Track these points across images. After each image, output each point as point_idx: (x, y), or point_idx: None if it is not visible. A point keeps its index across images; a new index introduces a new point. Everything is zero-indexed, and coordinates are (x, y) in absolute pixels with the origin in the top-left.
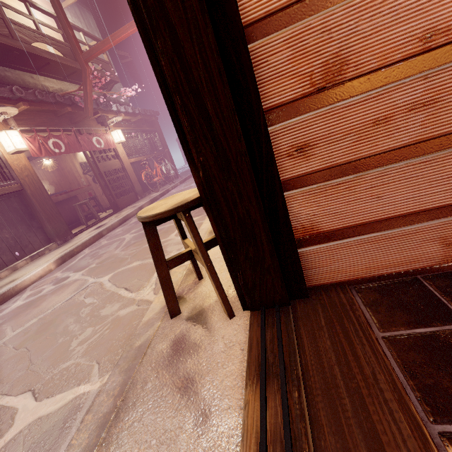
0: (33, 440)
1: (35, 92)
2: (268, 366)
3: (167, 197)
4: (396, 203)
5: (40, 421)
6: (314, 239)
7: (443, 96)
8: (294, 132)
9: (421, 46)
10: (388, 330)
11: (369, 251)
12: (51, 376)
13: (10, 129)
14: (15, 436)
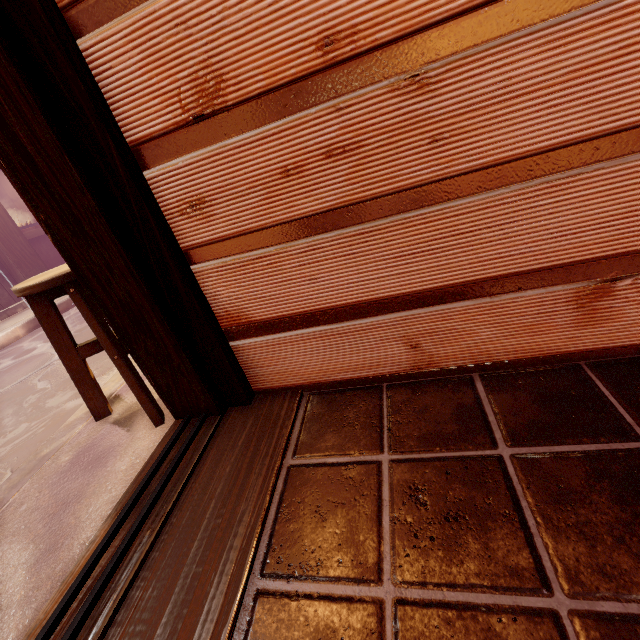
0: None
1: None
2: (144, 496)
3: None
4: (338, 289)
5: None
6: (246, 330)
7: (368, 138)
8: (180, 180)
9: (321, 57)
10: (302, 456)
11: (319, 350)
12: None
13: None
14: None
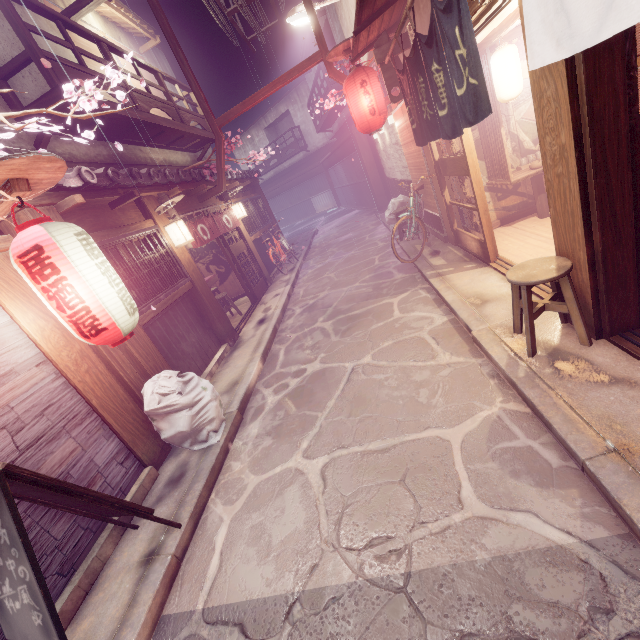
0: (484, 439)
1: (179, 172)
2: None
3: (512, 268)
4: None
5: (473, 433)
6: None
7: None
8: None
9: None
10: None
11: None
12: (436, 417)
13: (178, 220)
14: (463, 443)
